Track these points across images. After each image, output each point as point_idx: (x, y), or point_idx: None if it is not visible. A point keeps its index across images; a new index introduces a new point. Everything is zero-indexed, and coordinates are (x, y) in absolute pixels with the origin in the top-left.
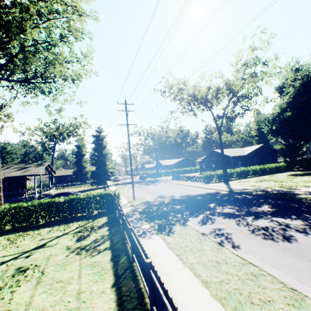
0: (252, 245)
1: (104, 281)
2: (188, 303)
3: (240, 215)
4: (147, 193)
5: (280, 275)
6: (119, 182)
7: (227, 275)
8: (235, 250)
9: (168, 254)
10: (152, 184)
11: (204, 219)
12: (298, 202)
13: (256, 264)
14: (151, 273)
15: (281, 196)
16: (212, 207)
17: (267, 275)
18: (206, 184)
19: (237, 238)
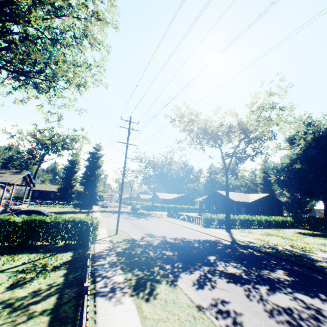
0: None
1: None
2: None
3: (249, 281)
4: (135, 228)
5: None
6: (107, 209)
7: None
8: None
9: None
10: (144, 218)
11: (202, 280)
12: (320, 272)
13: None
14: None
15: (296, 259)
16: (211, 261)
17: None
18: (205, 228)
19: (250, 324)
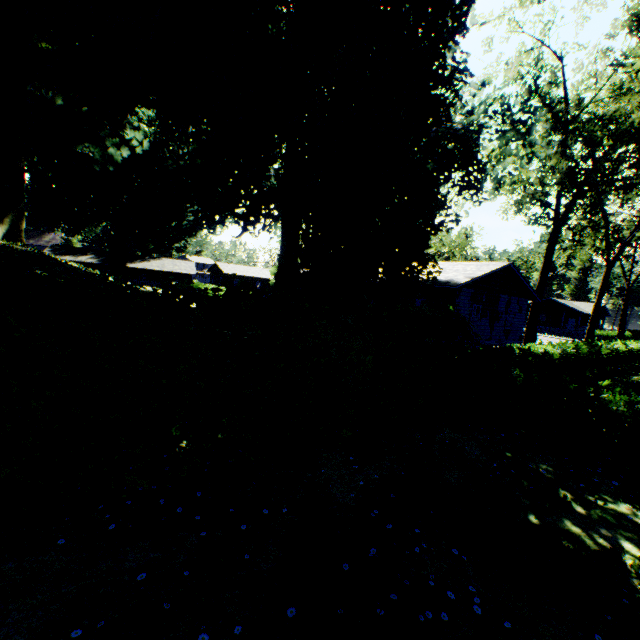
0: None
1: None
2: None
3: None
4: None
5: None
6: None
7: None
8: None
9: None
10: None
11: None
12: None
13: None
14: None
15: None
16: None
17: None
18: None
19: None
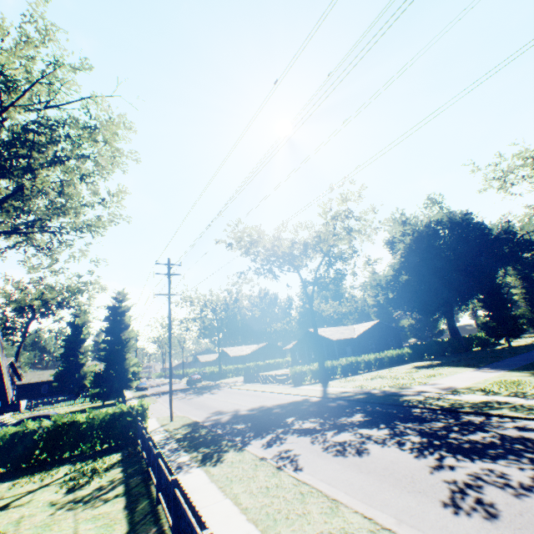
0: (317, 465)
1: (114, 532)
2: (219, 530)
3: (321, 430)
4: (197, 408)
5: (331, 491)
6: (148, 392)
7: (273, 498)
8: (296, 473)
9: (208, 487)
10: (208, 393)
11: (272, 440)
12: (399, 406)
13: (309, 482)
14: (176, 491)
15: (383, 399)
16: (289, 422)
17: (316, 491)
18: (294, 388)
19: (304, 459)
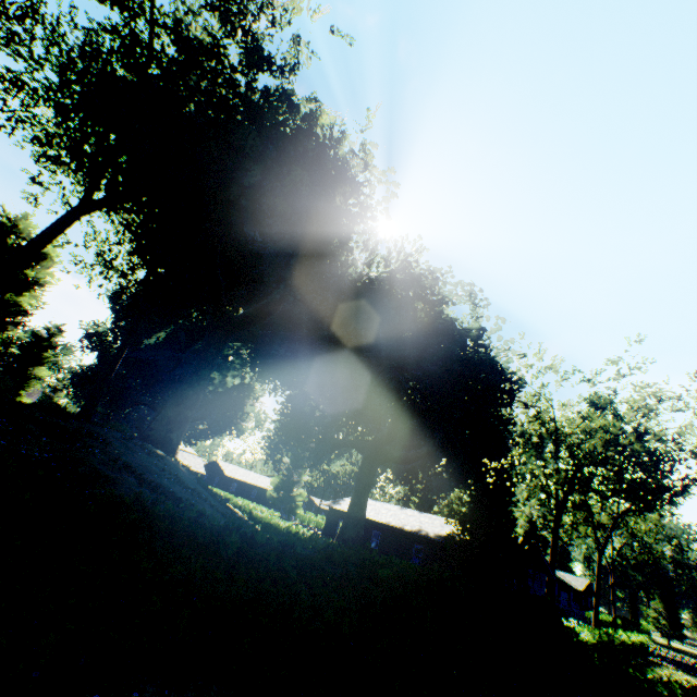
0: None
1: None
2: None
3: None
4: None
5: None
6: None
7: None
8: None
9: None
10: None
11: None
12: None
13: None
14: None
15: None
16: None
17: None
18: None
19: None
